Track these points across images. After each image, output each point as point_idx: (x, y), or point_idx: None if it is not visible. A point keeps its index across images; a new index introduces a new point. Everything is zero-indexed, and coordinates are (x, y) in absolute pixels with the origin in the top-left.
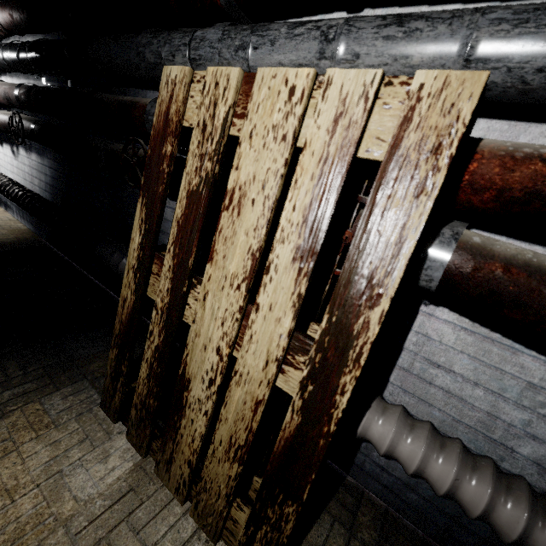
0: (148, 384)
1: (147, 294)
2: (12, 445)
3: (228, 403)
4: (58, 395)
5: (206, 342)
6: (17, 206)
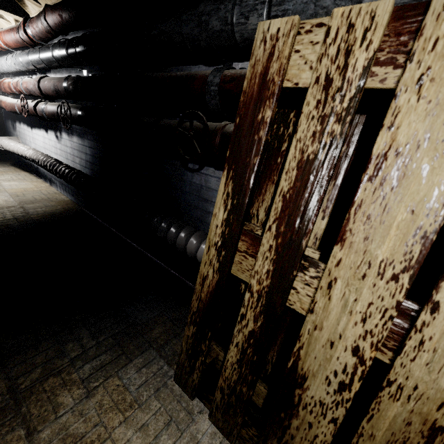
0: (238, 370)
1: (186, 257)
2: (104, 431)
3: (374, 417)
4: (132, 367)
5: (332, 338)
6: (60, 181)
